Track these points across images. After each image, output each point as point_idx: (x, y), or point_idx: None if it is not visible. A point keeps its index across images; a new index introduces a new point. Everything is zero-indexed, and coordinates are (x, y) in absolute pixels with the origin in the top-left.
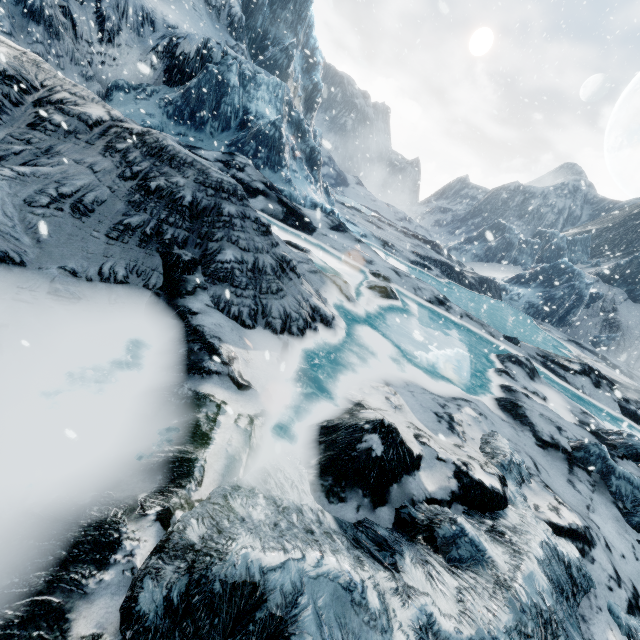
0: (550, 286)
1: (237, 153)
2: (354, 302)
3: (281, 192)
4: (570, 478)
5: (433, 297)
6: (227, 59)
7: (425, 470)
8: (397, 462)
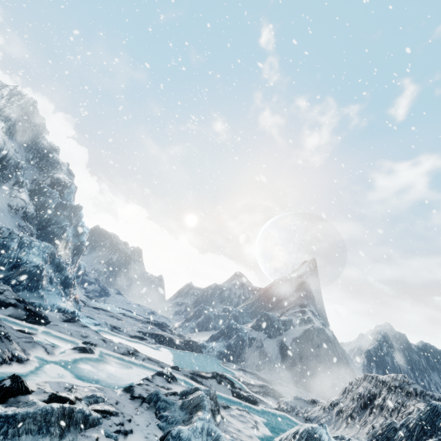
0: (229, 338)
1: (1, 284)
2: (52, 354)
3: (33, 303)
4: (138, 407)
5: (126, 351)
6: (13, 235)
7: (34, 395)
8: (17, 389)
